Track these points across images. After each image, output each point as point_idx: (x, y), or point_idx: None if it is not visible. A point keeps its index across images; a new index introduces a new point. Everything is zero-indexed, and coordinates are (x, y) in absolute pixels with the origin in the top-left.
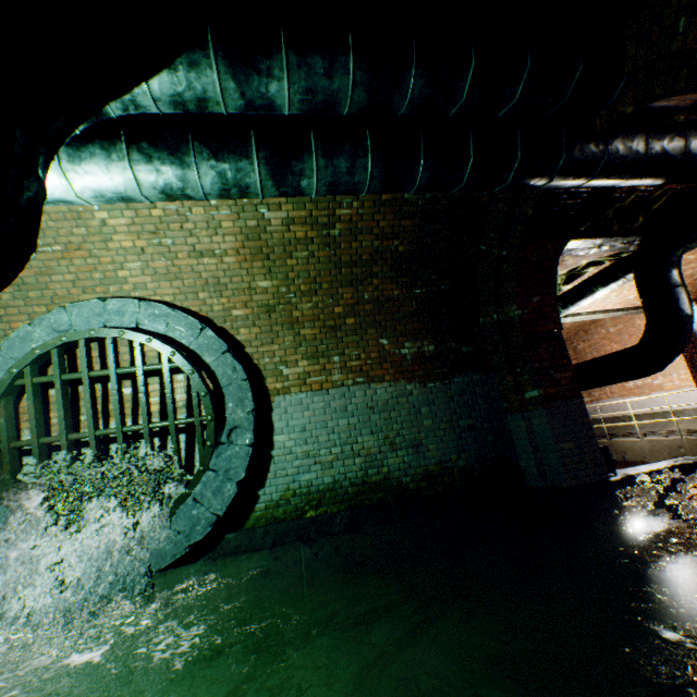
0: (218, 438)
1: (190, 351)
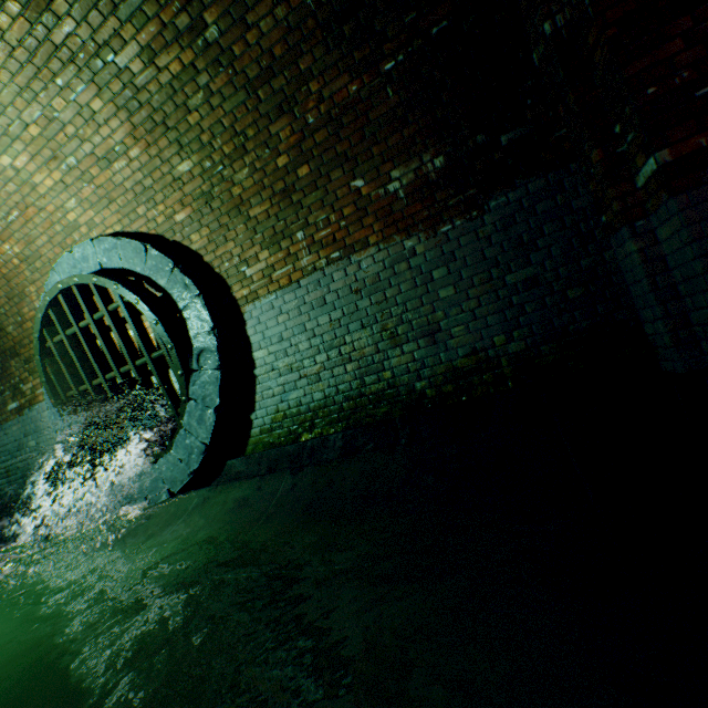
0: (190, 366)
1: (146, 279)
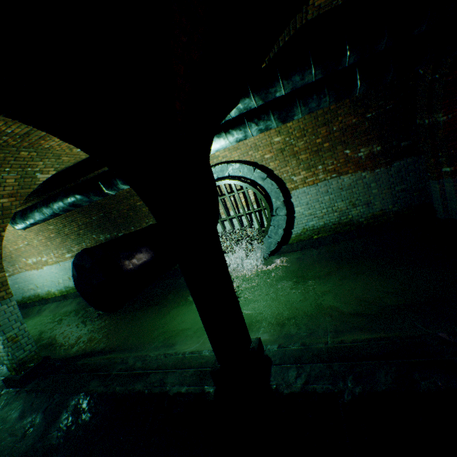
0: (271, 214)
1: (251, 180)
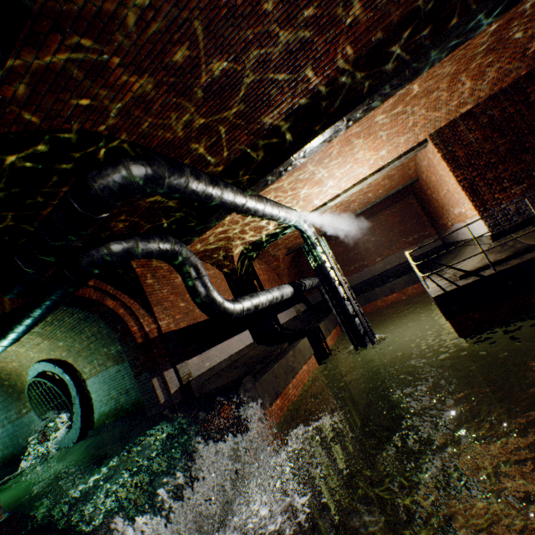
0: (73, 402)
1: (57, 374)
